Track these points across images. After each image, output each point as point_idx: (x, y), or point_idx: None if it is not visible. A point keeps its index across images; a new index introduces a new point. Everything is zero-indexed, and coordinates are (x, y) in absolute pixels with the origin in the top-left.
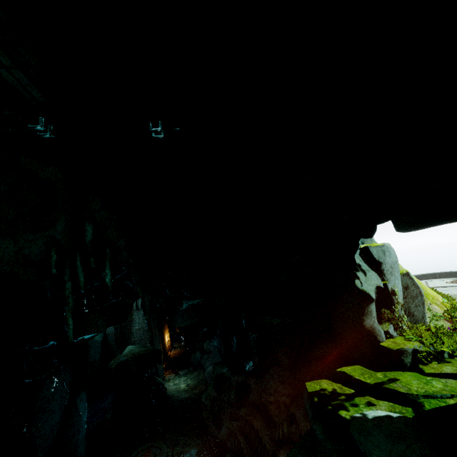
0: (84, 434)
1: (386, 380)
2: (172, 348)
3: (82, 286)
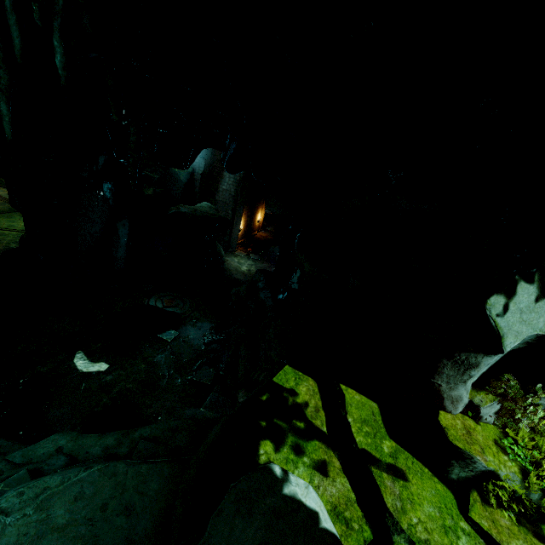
0: (124, 255)
1: (385, 463)
2: (263, 229)
3: (17, 56)
